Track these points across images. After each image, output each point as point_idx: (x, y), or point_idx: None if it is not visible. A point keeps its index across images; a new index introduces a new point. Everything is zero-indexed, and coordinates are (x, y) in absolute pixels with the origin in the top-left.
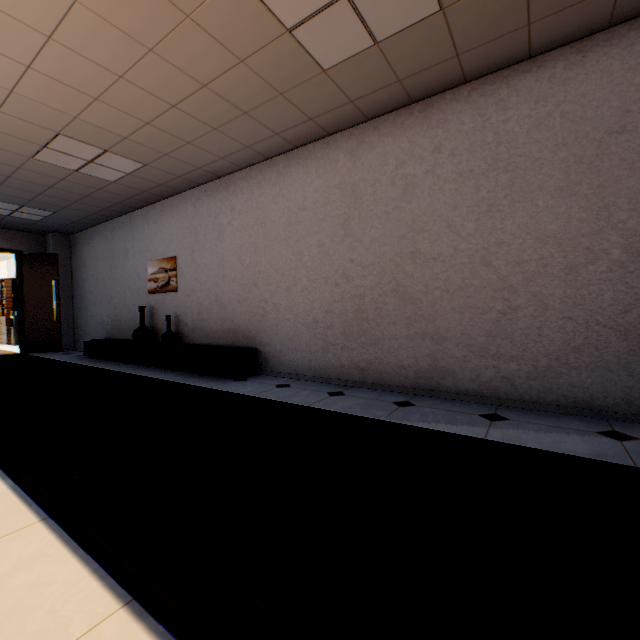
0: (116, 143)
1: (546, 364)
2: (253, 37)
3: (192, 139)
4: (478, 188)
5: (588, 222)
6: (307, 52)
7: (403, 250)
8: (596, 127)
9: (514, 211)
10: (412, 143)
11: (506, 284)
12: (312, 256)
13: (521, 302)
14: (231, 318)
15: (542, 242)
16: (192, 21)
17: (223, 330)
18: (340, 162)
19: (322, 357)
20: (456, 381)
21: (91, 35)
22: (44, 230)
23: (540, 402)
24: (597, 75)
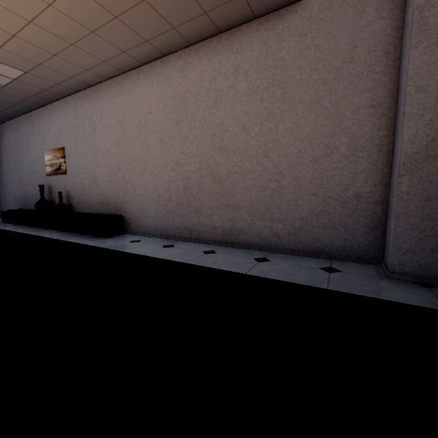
0: None
1: (299, 225)
2: None
3: (57, 52)
4: (262, 100)
5: (328, 127)
6: None
7: (215, 145)
8: (336, 57)
9: (284, 118)
10: (220, 64)
11: (278, 170)
12: (156, 148)
13: (286, 183)
14: (104, 194)
15: (300, 141)
16: None
17: (99, 202)
18: (173, 77)
19: (164, 221)
20: (247, 237)
21: None
22: None
23: (295, 249)
24: (338, 18)
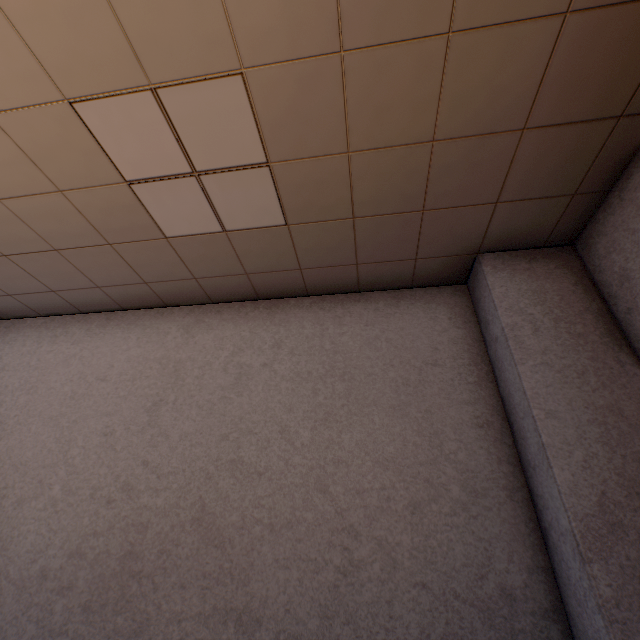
0: None
1: None
2: (81, 171)
3: None
4: (316, 391)
5: (423, 448)
6: (148, 211)
7: (222, 455)
8: (415, 356)
9: (352, 423)
10: (254, 333)
11: (346, 521)
12: (88, 448)
13: (365, 553)
14: None
15: (382, 466)
16: None
17: None
18: (171, 334)
19: None
20: None
21: None
22: None
23: None
24: (409, 316)
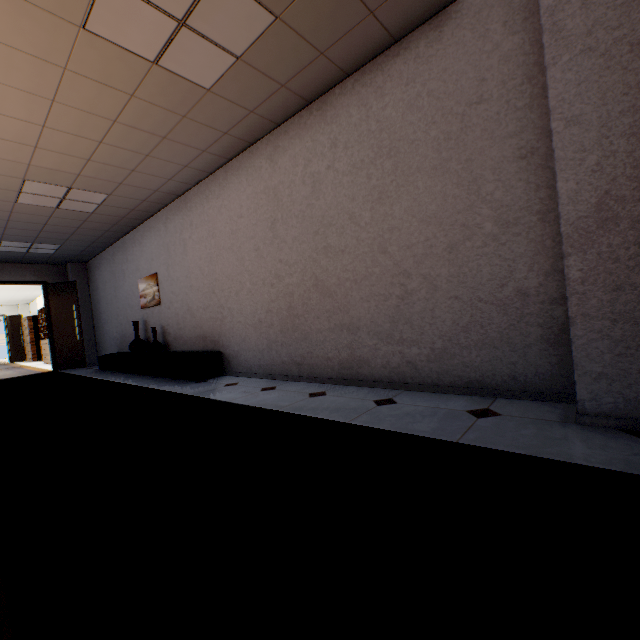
0: (74, 180)
1: (441, 346)
2: (128, 74)
3: (134, 167)
4: (369, 177)
5: (461, 198)
6: (182, 77)
7: (318, 246)
8: (458, 101)
9: (400, 196)
10: (314, 141)
11: (401, 269)
12: (251, 260)
13: (415, 285)
14: (200, 325)
15: (426, 223)
16: (71, 72)
17: (195, 337)
18: (263, 168)
19: (268, 355)
20: (371, 369)
21: (1, 98)
22: (62, 261)
23: (440, 384)
24: (454, 48)
